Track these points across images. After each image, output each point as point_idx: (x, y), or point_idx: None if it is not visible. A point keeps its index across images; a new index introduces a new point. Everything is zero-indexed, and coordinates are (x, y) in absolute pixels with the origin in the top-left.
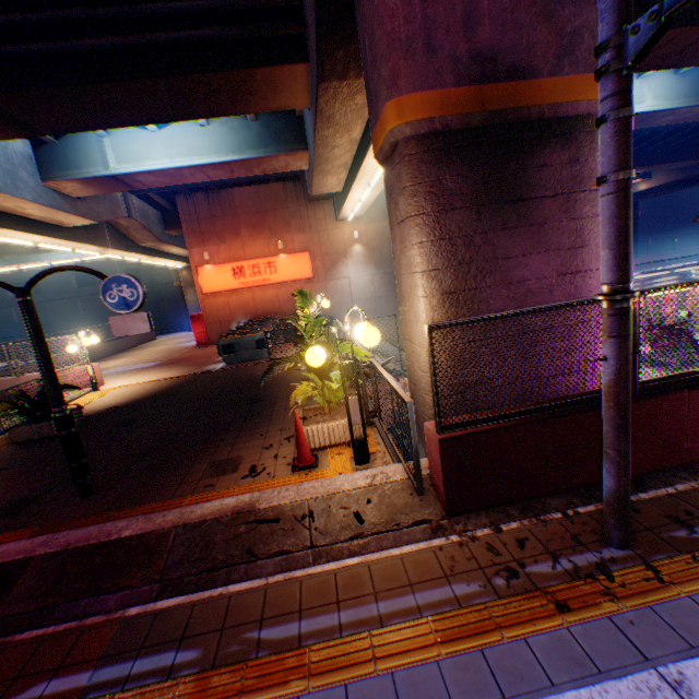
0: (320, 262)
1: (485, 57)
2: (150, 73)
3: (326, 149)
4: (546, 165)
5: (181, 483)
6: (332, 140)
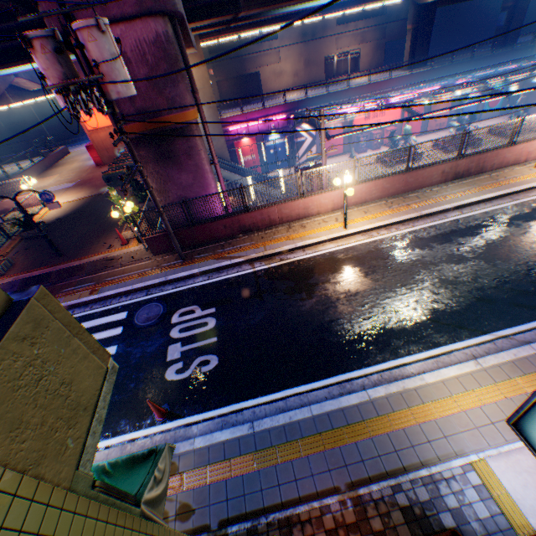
0: None
1: (143, 112)
2: (10, 61)
3: None
4: (179, 145)
5: (90, 251)
6: None
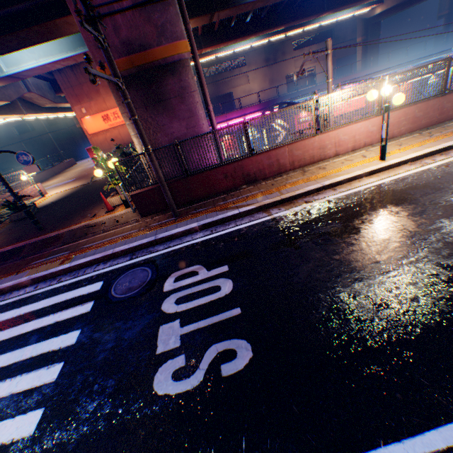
0: None
1: (128, 43)
2: (1, 33)
3: None
4: (169, 85)
5: (72, 222)
6: None
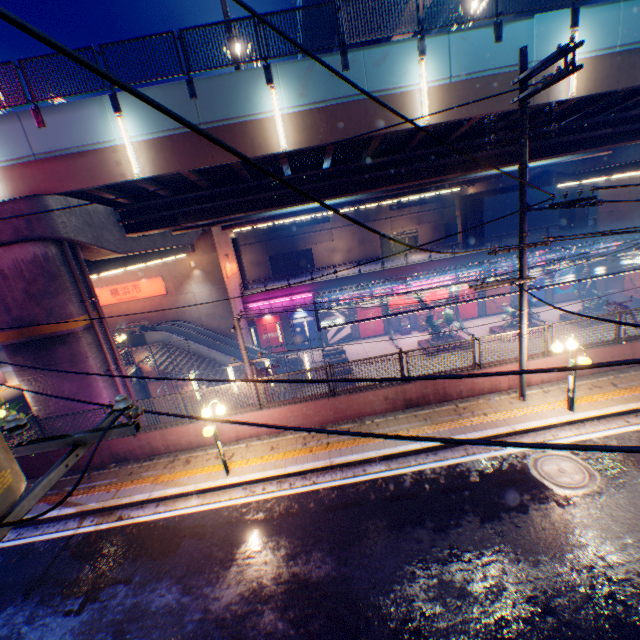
0: (172, 283)
1: (20, 319)
2: None
3: None
4: (61, 351)
5: None
6: None
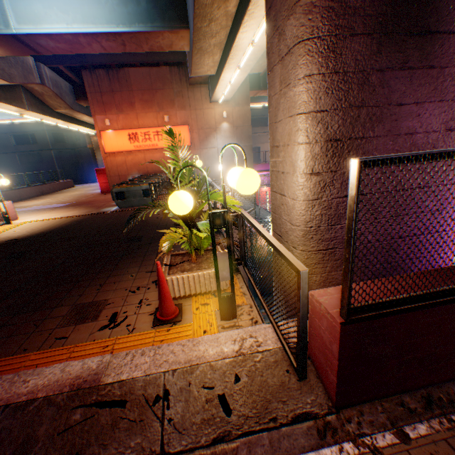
0: (196, 134)
1: None
2: None
3: (204, 21)
4: None
5: (34, 331)
6: (210, 10)
